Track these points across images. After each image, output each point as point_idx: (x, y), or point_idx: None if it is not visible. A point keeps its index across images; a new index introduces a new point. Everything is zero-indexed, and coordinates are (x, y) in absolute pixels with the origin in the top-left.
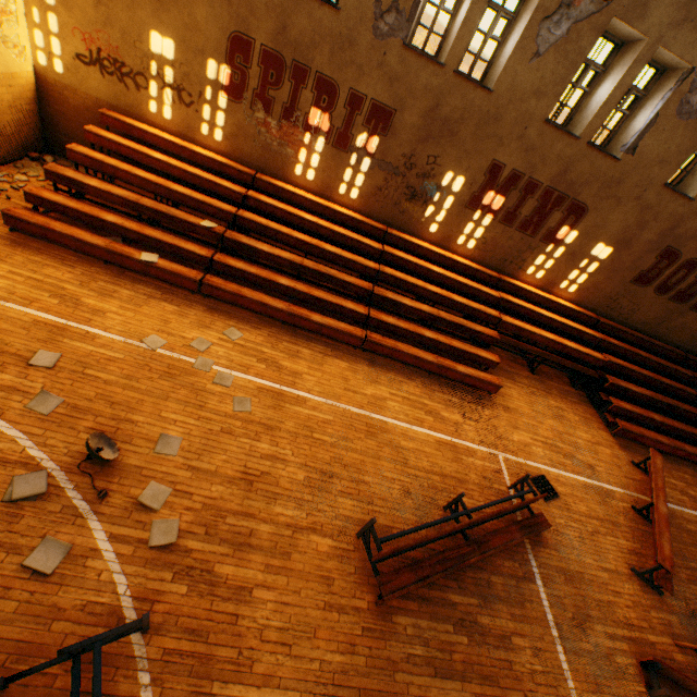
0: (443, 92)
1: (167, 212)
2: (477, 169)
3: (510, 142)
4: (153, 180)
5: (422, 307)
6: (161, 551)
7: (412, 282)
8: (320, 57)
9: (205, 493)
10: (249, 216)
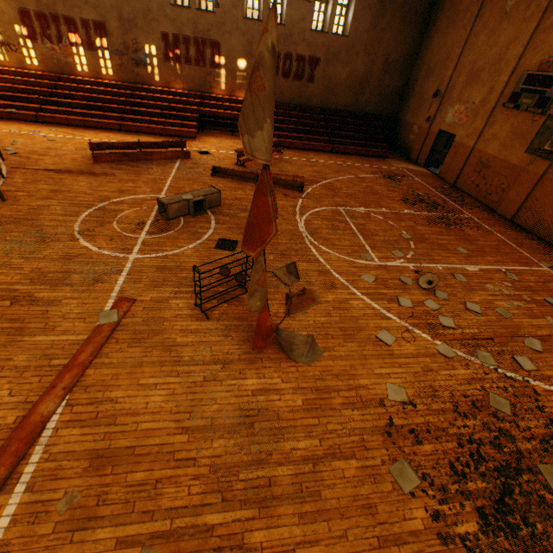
0: (120, 6)
1: (17, 95)
2: (157, 39)
3: (163, 20)
4: (8, 86)
5: (153, 111)
6: (12, 155)
7: (147, 102)
8: (60, 8)
9: (31, 150)
10: (58, 91)
